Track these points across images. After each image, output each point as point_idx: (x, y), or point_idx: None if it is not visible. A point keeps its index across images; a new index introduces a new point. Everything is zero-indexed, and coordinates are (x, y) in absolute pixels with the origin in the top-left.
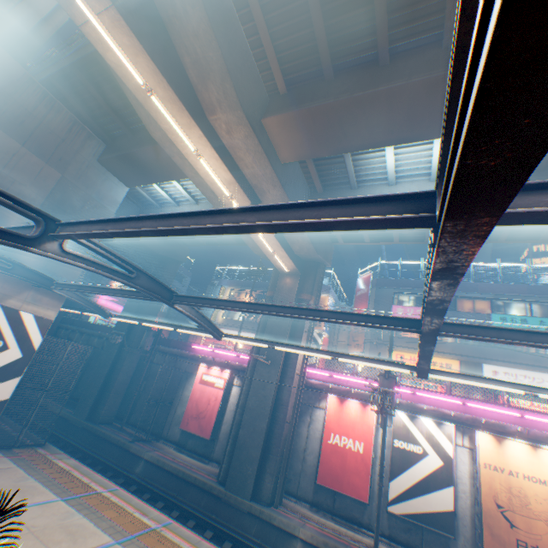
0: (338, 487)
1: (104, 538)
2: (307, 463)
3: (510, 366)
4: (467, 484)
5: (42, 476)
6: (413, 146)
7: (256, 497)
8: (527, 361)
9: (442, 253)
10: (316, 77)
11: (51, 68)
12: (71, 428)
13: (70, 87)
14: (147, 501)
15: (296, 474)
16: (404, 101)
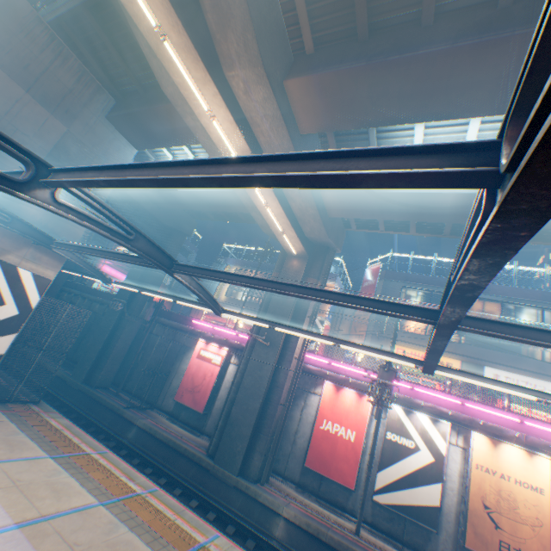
0: (326, 472)
1: (88, 498)
2: (297, 446)
3: (513, 372)
4: (456, 482)
5: (33, 432)
6: (446, 127)
7: (243, 473)
8: (530, 368)
9: (503, 215)
10: (348, 37)
11: (61, 8)
12: (68, 389)
13: (80, 32)
14: (137, 466)
15: (285, 455)
16: (445, 69)
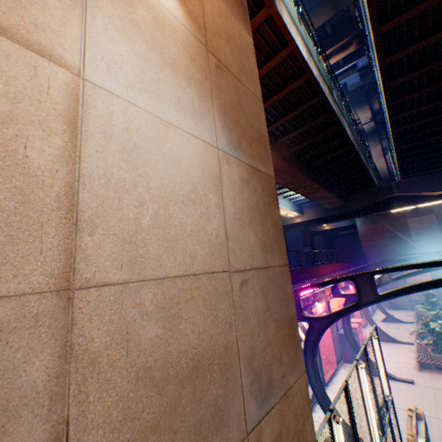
0: None
1: None
2: None
3: None
4: None
5: None
6: None
7: None
8: None
9: None
10: None
11: None
12: None
13: None
14: None
15: None
16: None
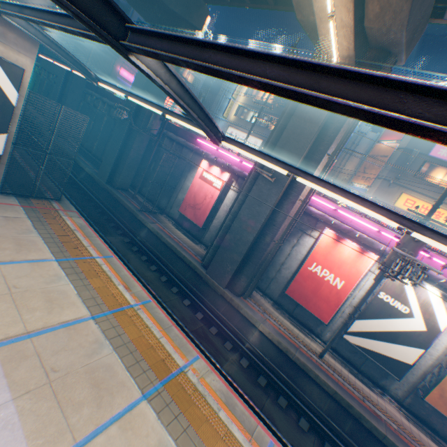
0: (303, 304)
1: (80, 311)
2: (281, 275)
3: None
4: (439, 351)
5: (46, 232)
6: None
7: (230, 288)
8: None
9: None
10: None
11: None
12: (96, 187)
13: None
14: (144, 262)
15: (268, 278)
16: None
